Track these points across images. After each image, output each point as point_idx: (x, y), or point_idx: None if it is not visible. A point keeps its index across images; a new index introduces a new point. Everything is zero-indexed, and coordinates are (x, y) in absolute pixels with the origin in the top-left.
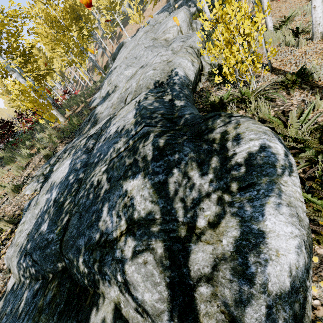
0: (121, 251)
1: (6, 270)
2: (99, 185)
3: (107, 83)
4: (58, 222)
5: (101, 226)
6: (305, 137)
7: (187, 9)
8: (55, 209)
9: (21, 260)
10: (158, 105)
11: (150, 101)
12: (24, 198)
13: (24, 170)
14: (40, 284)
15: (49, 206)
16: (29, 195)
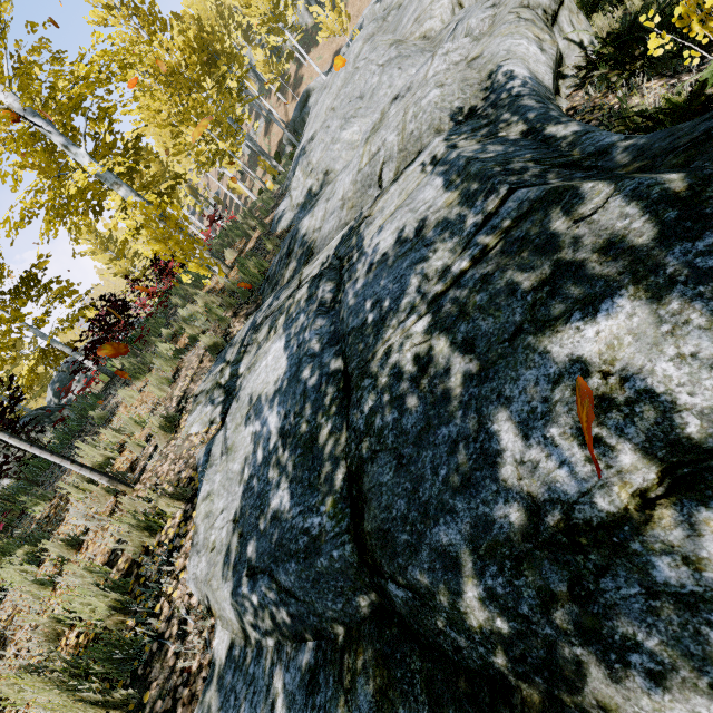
0: (688, 563)
1: (199, 609)
2: (431, 370)
3: (302, 174)
4: (320, 485)
5: (518, 481)
6: None
7: None
8: (295, 454)
9: (244, 588)
10: (503, 149)
11: (472, 146)
12: (191, 441)
13: (173, 386)
14: (313, 654)
15: (271, 448)
16: (200, 433)
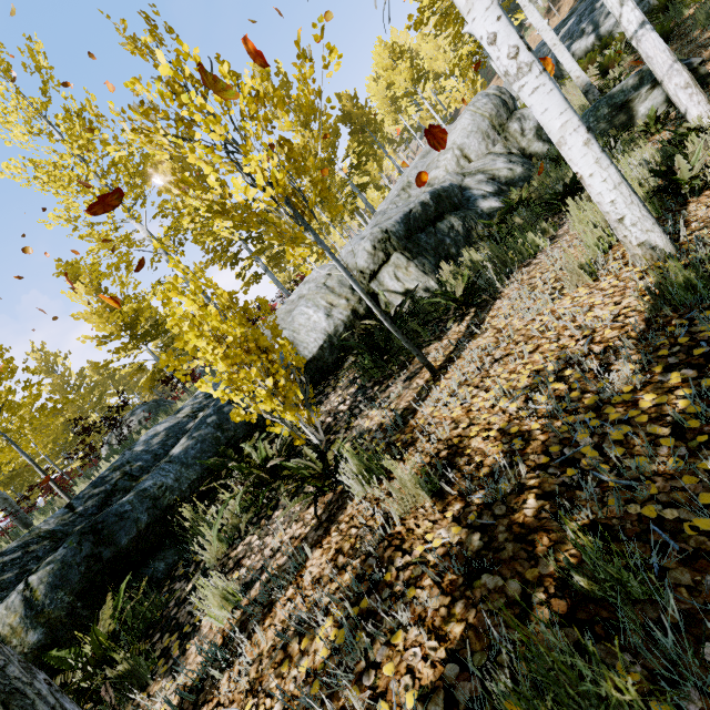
0: None
1: None
2: None
3: None
4: None
5: None
6: (87, 684)
7: (493, 95)
8: None
9: None
10: (155, 443)
11: (166, 425)
12: None
13: None
14: None
15: None
16: None
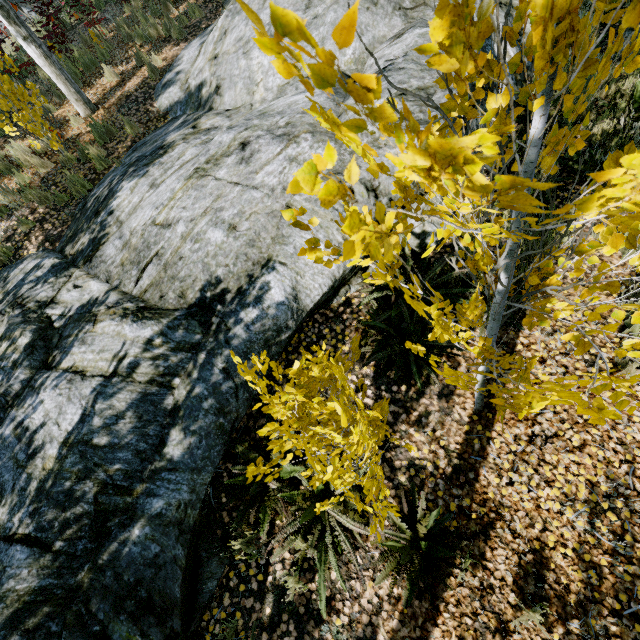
0: None
1: None
2: None
3: (216, 38)
4: None
5: None
6: None
7: None
8: None
9: None
10: (126, 432)
11: (126, 398)
12: None
13: None
14: None
15: None
16: None
